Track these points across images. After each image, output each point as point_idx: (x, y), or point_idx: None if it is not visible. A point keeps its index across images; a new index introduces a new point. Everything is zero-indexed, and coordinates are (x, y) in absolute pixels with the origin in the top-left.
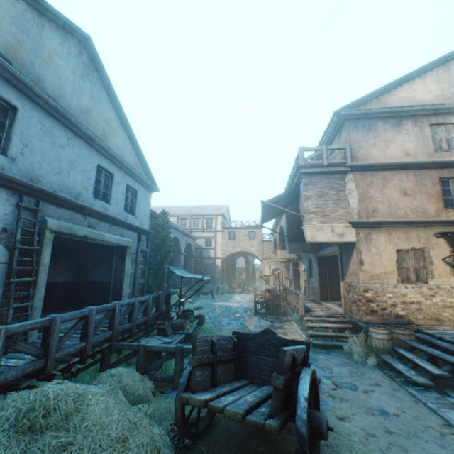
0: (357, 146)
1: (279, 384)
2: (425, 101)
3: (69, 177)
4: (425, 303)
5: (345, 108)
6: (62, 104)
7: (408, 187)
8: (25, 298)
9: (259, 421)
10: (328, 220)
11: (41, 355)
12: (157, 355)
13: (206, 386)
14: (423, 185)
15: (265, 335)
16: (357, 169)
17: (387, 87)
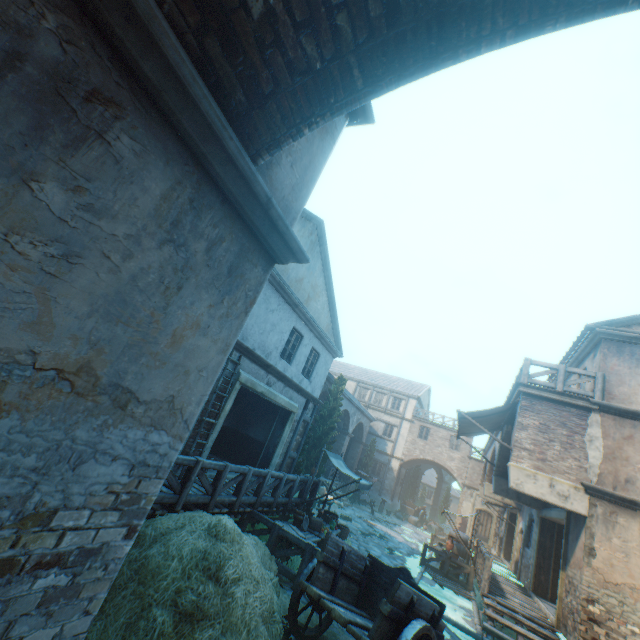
0: (615, 378)
1: (385, 610)
2: None
3: (268, 337)
4: None
5: (605, 324)
6: (283, 277)
7: None
8: (204, 435)
9: (357, 632)
10: (548, 467)
11: (209, 492)
12: (286, 544)
13: (325, 587)
14: None
15: (400, 574)
16: (608, 411)
17: None
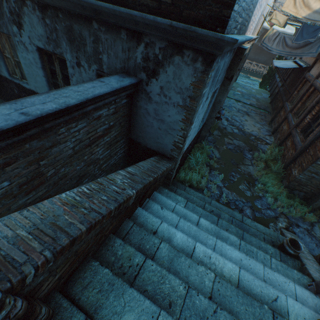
0: None
1: None
2: None
3: None
4: None
5: None
6: None
7: None
8: None
9: None
10: None
11: None
12: None
13: None
14: None
15: None
16: None
17: None
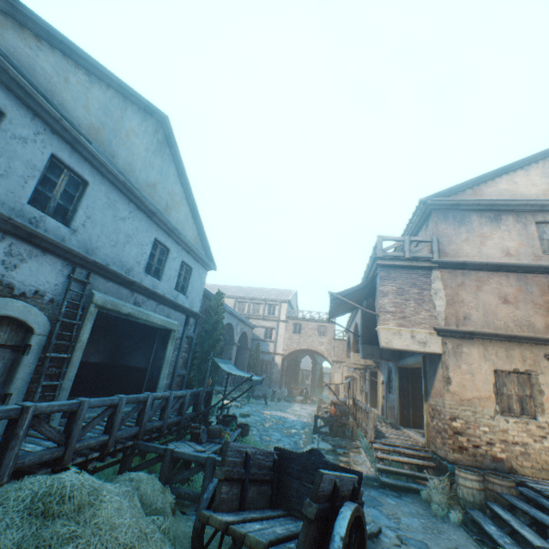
0: (446, 240)
1: (311, 513)
2: (529, 195)
3: (124, 250)
4: (533, 445)
5: (433, 197)
6: (130, 179)
7: (510, 293)
8: (55, 376)
9: None
10: (408, 323)
11: (61, 442)
12: (185, 465)
13: (232, 507)
14: (528, 292)
15: (311, 456)
16: (445, 266)
17: (483, 177)
